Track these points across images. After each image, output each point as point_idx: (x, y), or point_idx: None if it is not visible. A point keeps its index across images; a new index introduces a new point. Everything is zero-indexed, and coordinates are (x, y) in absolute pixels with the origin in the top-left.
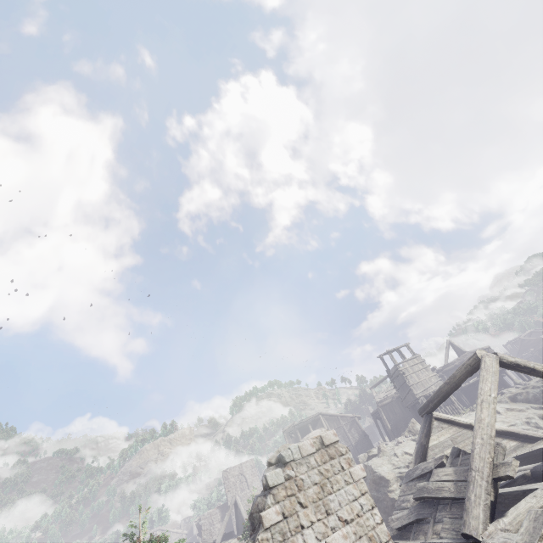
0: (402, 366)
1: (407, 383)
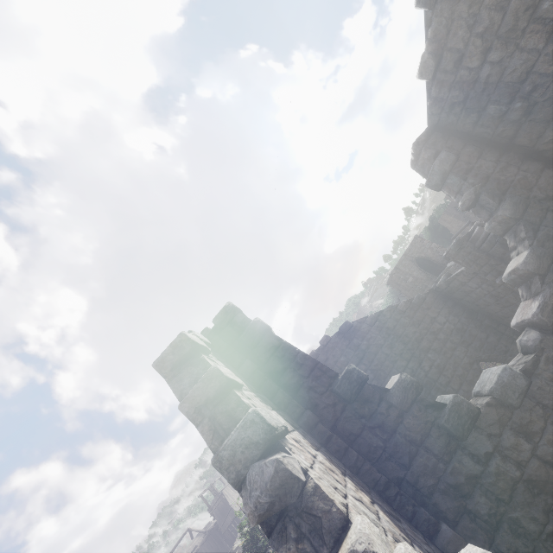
0: (223, 492)
1: (229, 504)
